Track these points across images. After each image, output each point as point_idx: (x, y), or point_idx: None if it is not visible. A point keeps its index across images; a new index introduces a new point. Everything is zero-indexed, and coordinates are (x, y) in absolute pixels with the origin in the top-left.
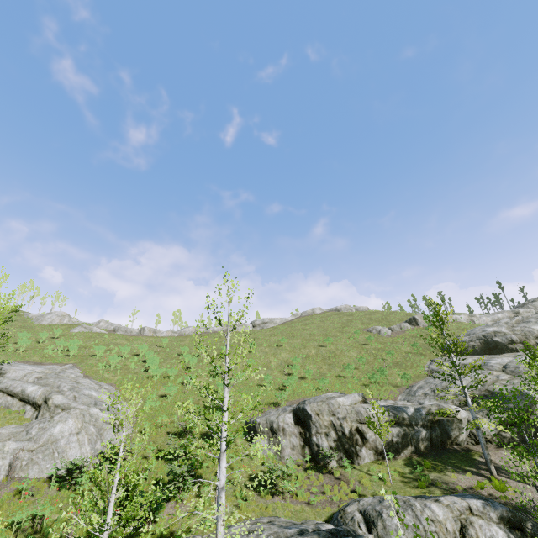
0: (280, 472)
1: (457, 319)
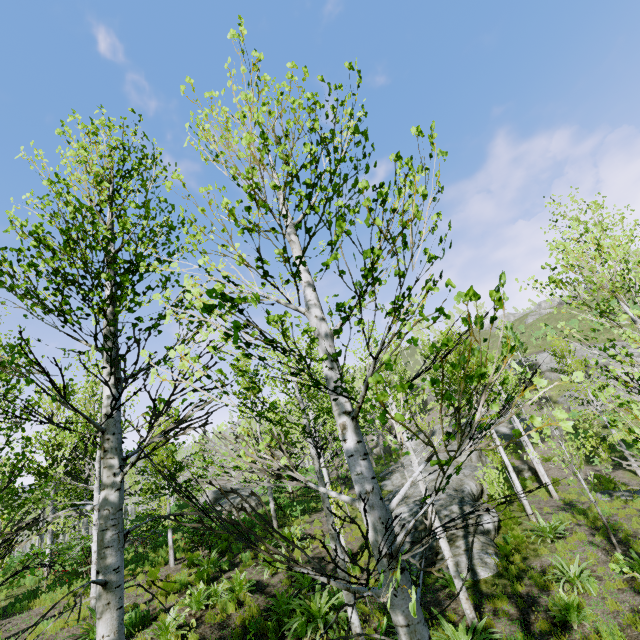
0: None
1: None
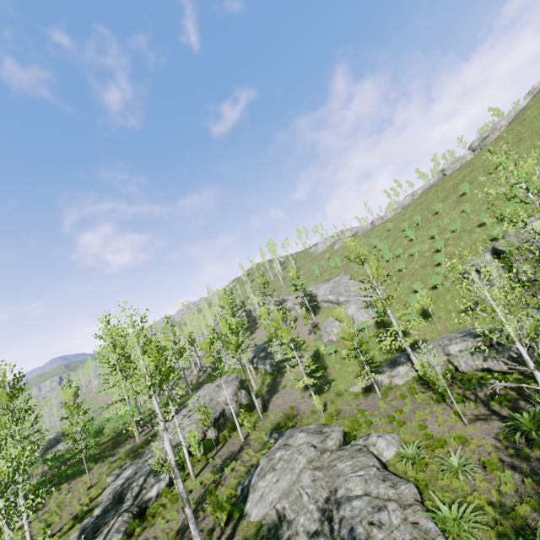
0: (473, 301)
1: None
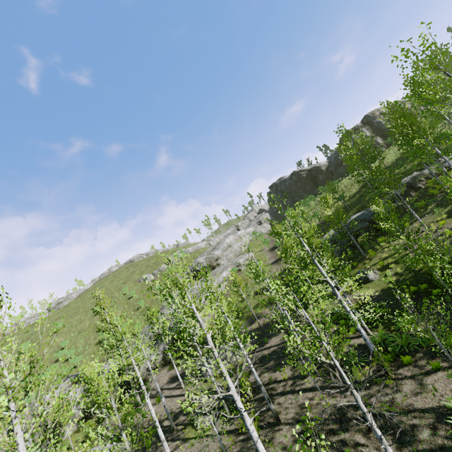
0: None
1: (199, 247)
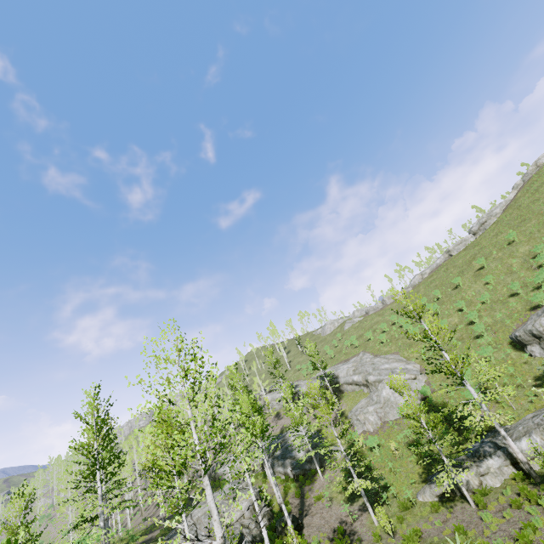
0: None
1: None
